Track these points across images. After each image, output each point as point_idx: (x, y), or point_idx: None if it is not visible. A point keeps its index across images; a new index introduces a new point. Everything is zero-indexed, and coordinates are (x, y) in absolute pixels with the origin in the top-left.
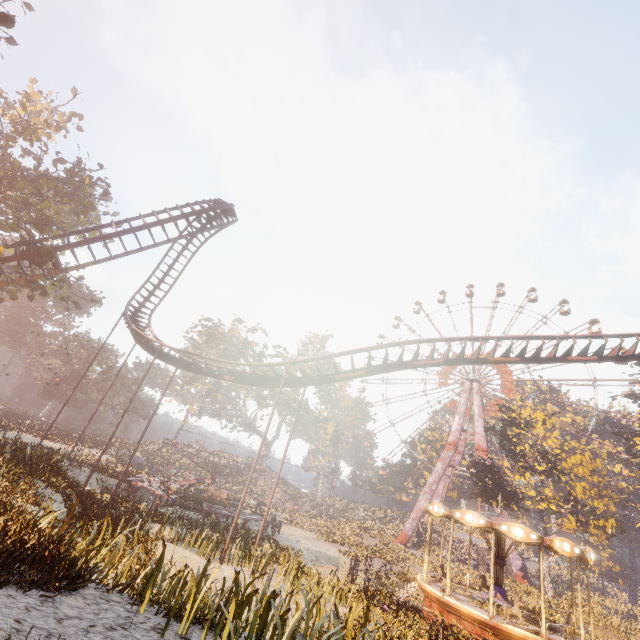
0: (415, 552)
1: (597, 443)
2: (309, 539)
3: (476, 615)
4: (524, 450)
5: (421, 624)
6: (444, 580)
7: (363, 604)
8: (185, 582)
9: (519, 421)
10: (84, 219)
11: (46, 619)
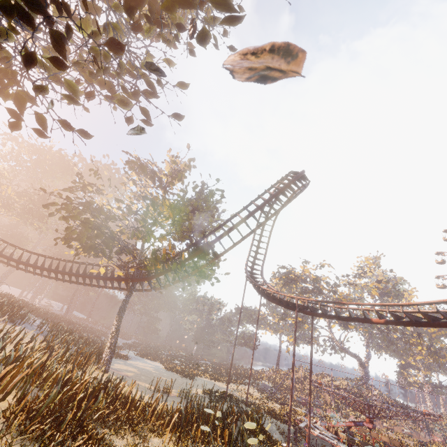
0: None
1: None
2: None
3: None
4: None
5: None
6: None
7: None
8: None
9: None
10: (211, 220)
11: None
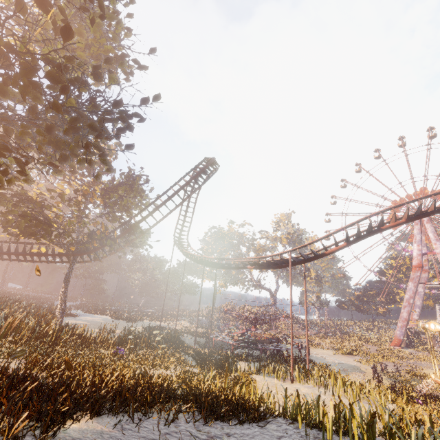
0: (410, 351)
1: None
2: (330, 355)
3: None
4: None
5: None
6: None
7: (405, 403)
8: (325, 413)
9: None
10: (140, 199)
11: (274, 439)
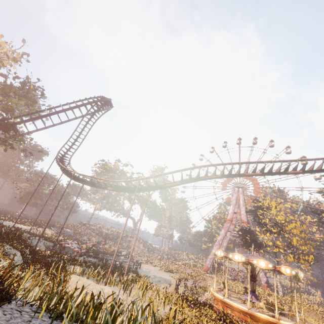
0: (212, 275)
1: (303, 217)
2: (156, 271)
3: (241, 308)
4: (266, 222)
5: (213, 313)
6: (224, 290)
7: (179, 305)
8: (61, 300)
9: (263, 207)
10: (32, 108)
11: None
